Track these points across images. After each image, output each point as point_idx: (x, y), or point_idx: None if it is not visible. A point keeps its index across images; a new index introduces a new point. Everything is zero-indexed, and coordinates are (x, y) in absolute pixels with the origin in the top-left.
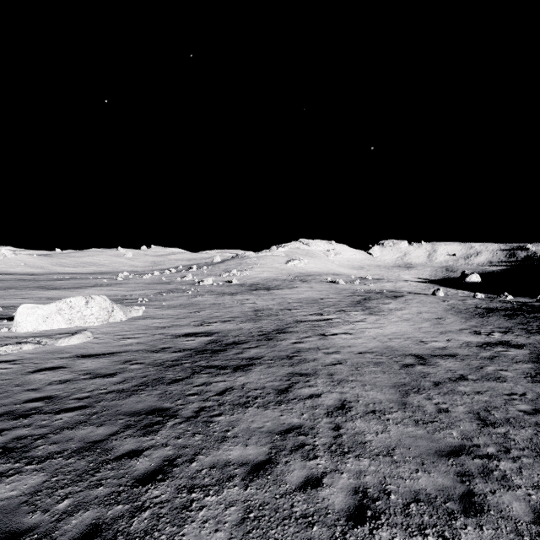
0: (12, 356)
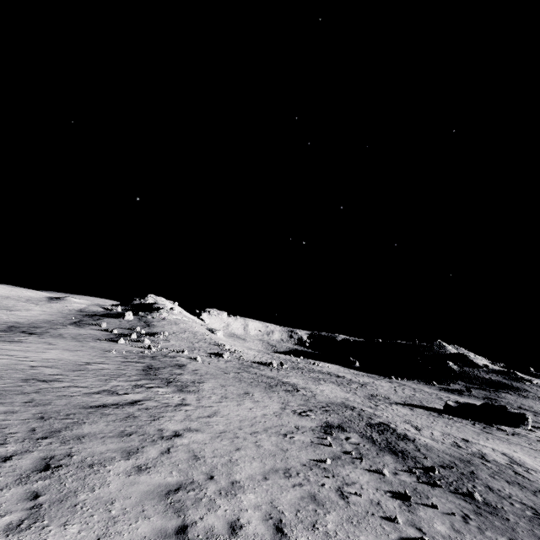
0: None
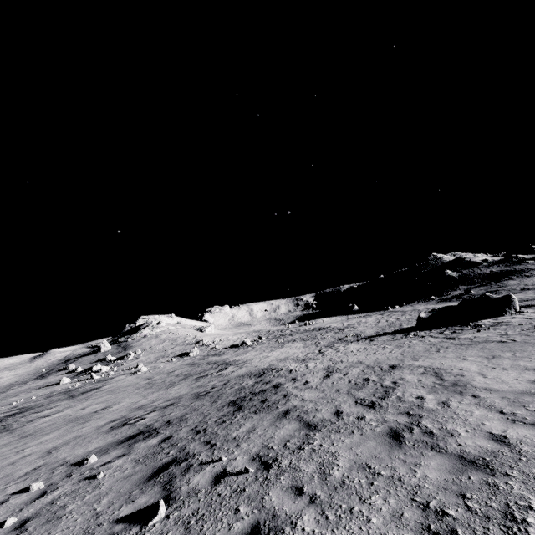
0: None
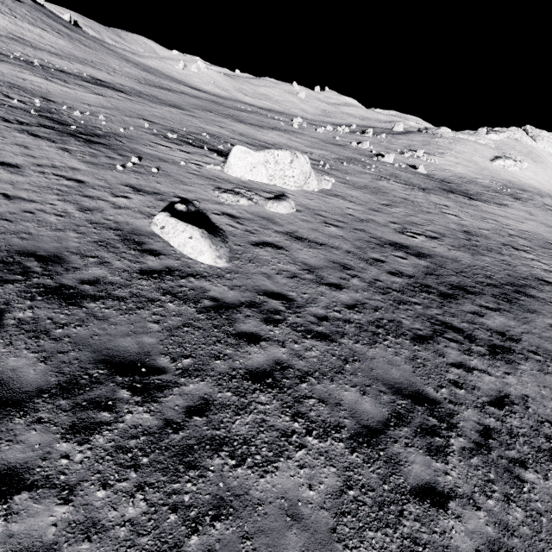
0: (233, 209)
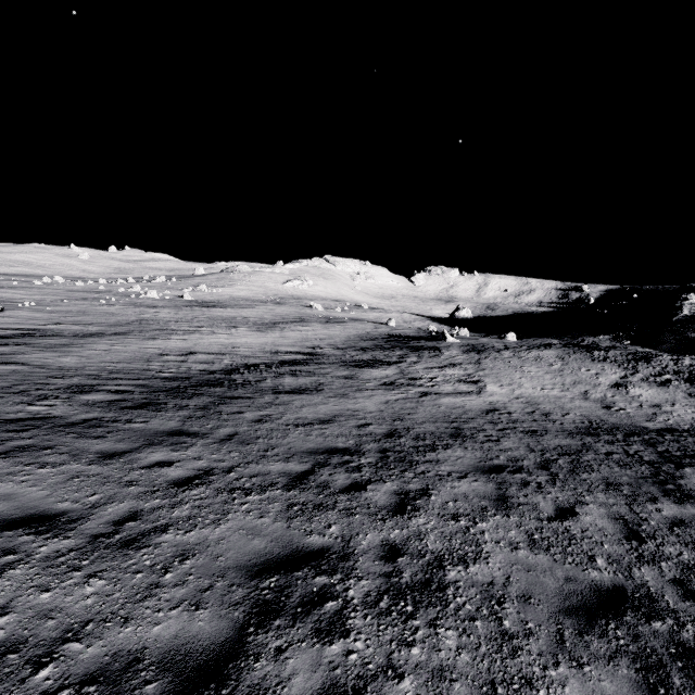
0: None
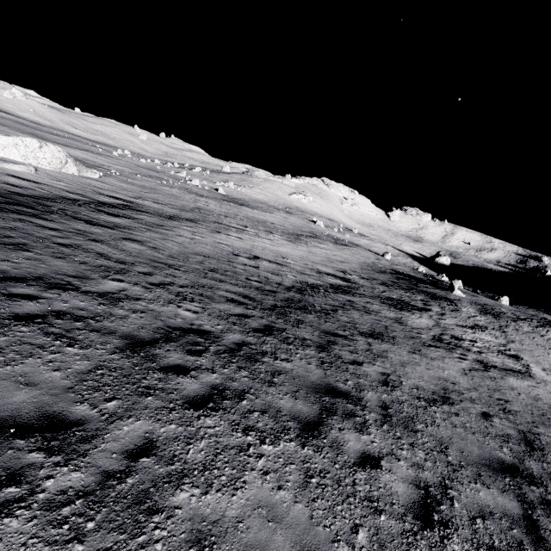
0: None
